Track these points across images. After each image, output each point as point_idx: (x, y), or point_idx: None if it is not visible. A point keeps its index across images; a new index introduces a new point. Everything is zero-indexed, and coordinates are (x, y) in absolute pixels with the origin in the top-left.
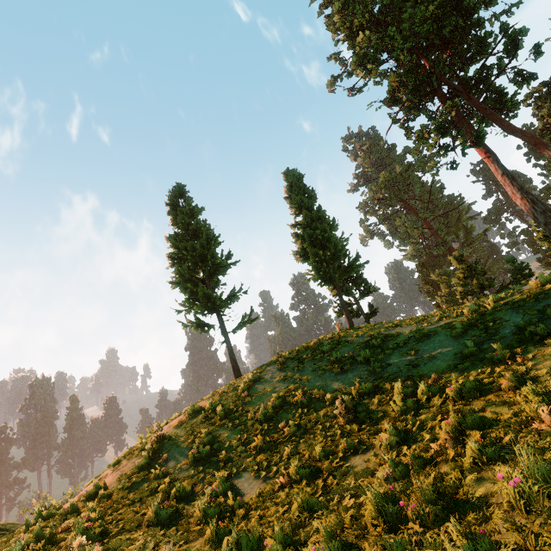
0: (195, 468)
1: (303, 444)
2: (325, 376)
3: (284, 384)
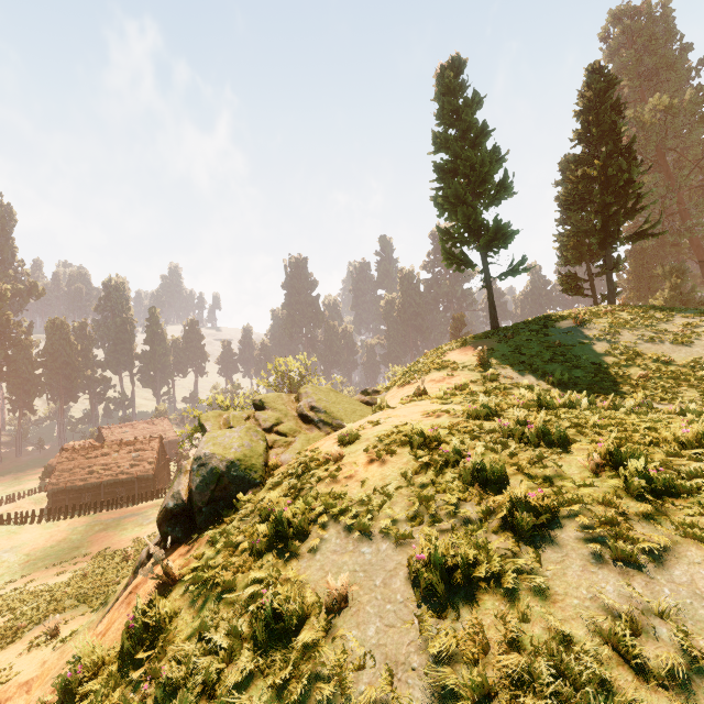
0: (567, 389)
1: (688, 391)
2: (657, 344)
3: (603, 342)
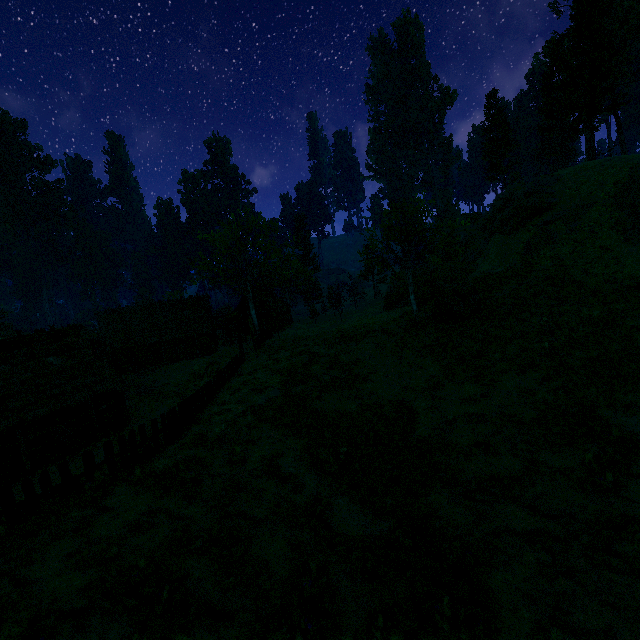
0: None
1: None
2: None
3: None
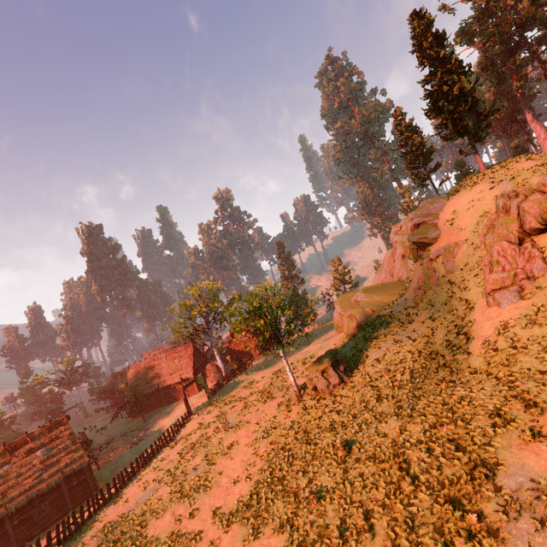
0: None
1: None
2: None
3: None
